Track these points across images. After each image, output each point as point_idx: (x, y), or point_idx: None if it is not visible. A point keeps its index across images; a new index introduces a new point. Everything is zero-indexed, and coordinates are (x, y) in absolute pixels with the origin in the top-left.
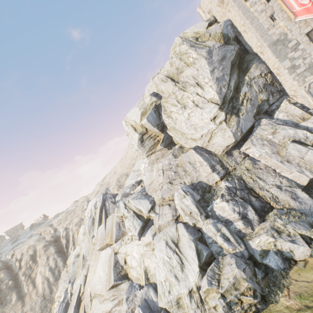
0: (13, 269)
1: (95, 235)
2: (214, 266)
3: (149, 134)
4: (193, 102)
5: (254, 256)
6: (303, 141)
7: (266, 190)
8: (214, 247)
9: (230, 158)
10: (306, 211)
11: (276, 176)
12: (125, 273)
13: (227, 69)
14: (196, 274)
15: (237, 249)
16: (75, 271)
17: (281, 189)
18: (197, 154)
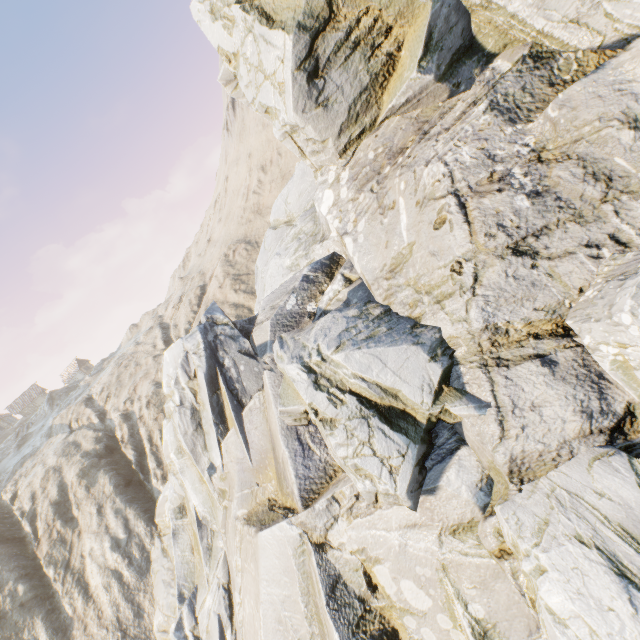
0: (25, 538)
1: (216, 467)
2: None
3: (343, 23)
4: None
5: None
6: None
7: None
8: None
9: None
10: None
11: None
12: (384, 629)
13: None
14: None
15: None
16: (188, 564)
17: None
18: None
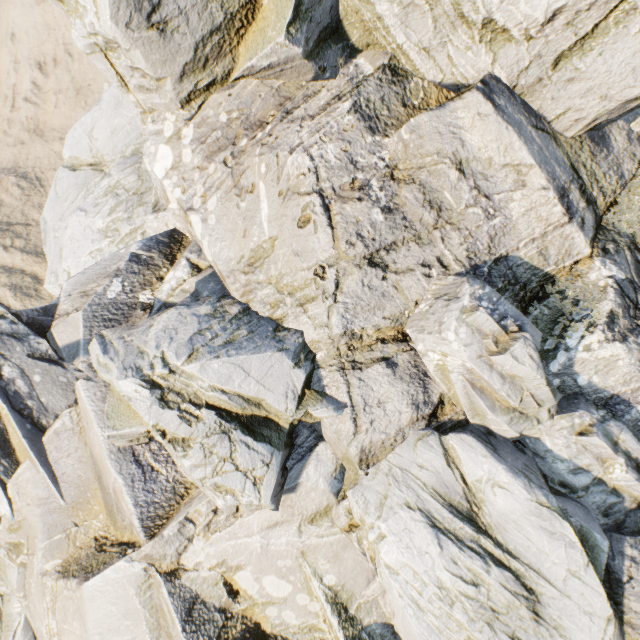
0: None
1: (1, 517)
2: None
3: None
4: None
5: None
6: None
7: None
8: (596, 497)
9: (604, 159)
10: None
11: None
12: (247, 628)
13: None
14: (605, 626)
15: None
16: None
17: None
18: (507, 127)
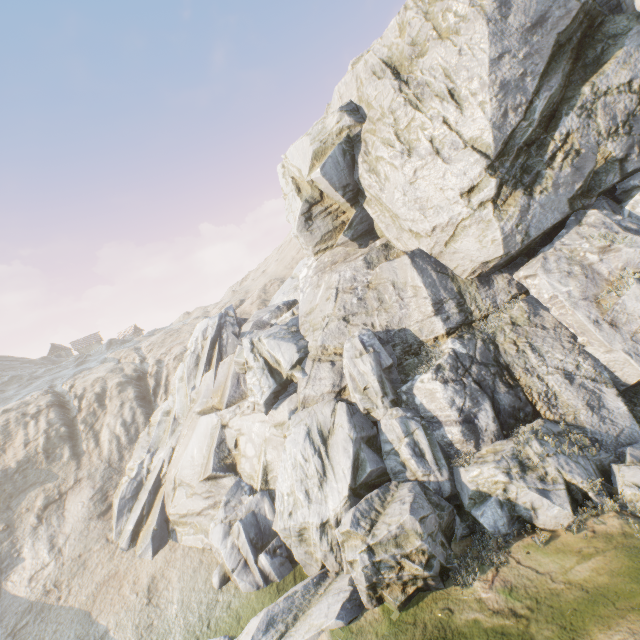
0: (70, 410)
1: (196, 387)
2: (377, 496)
3: (325, 204)
4: (432, 142)
5: (461, 497)
6: None
7: (538, 378)
8: (391, 461)
9: (484, 291)
10: (607, 439)
11: (572, 351)
12: (232, 463)
13: (538, 59)
14: (342, 499)
15: (434, 476)
16: (160, 437)
17: (573, 382)
18: (413, 270)
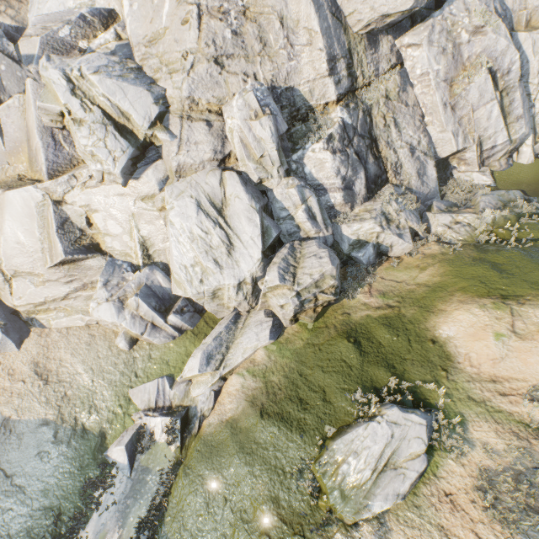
0: None
1: None
2: (289, 255)
3: None
4: None
5: (340, 245)
6: (499, 78)
7: (394, 151)
8: (288, 225)
9: (371, 55)
10: (422, 196)
11: (419, 129)
12: (92, 243)
13: None
14: (256, 262)
15: (322, 233)
16: None
17: (414, 155)
18: (310, 3)
